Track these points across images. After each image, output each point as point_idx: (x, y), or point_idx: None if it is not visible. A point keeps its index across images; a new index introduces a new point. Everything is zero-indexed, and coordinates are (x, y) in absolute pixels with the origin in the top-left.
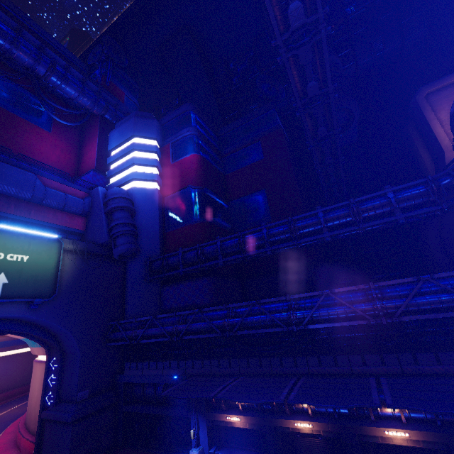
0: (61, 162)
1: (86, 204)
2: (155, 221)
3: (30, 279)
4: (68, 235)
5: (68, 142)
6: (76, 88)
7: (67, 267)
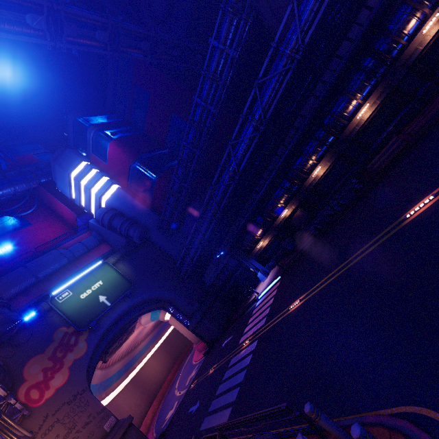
0: (58, 232)
1: (96, 236)
2: (138, 205)
3: (114, 288)
4: (107, 258)
5: (46, 219)
6: (7, 186)
7: (123, 269)
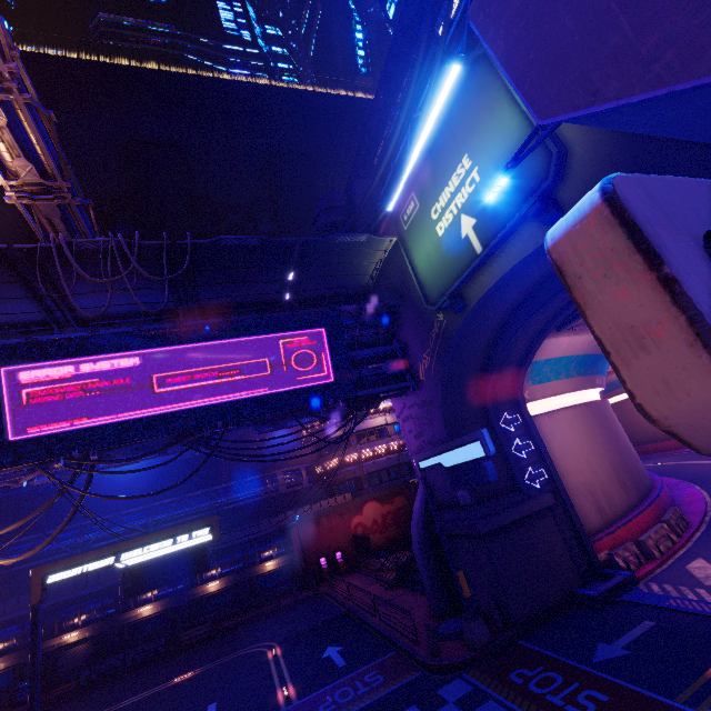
0: None
1: None
2: None
3: None
4: None
5: None
6: None
7: None
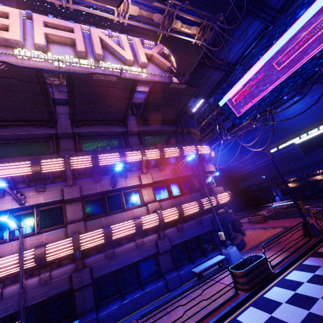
0: None
1: None
2: None
3: None
4: None
5: None
6: None
7: None
